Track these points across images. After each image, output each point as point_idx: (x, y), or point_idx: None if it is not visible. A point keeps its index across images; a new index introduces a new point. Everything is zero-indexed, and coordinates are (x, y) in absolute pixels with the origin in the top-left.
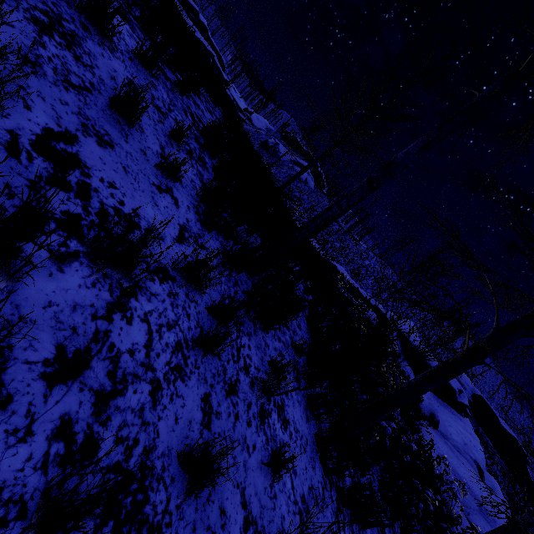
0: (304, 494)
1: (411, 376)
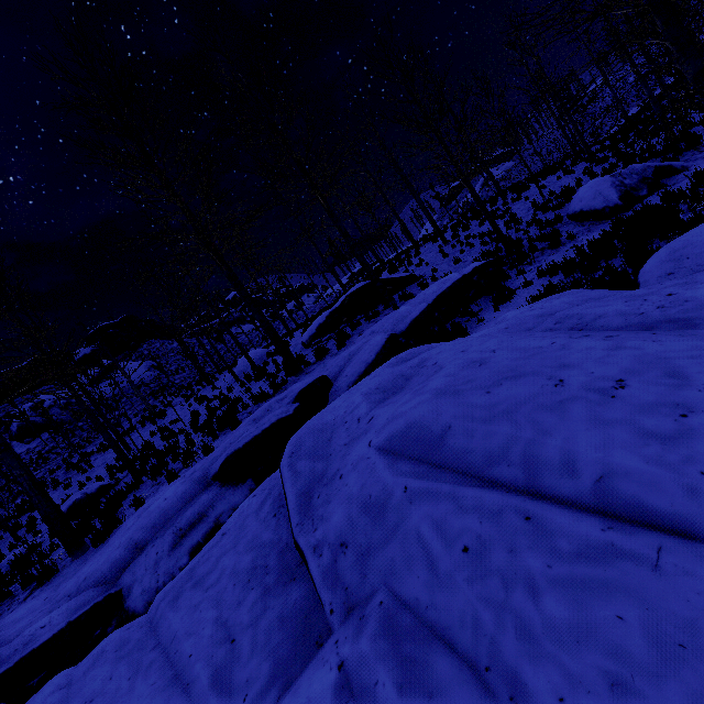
0: None
1: None
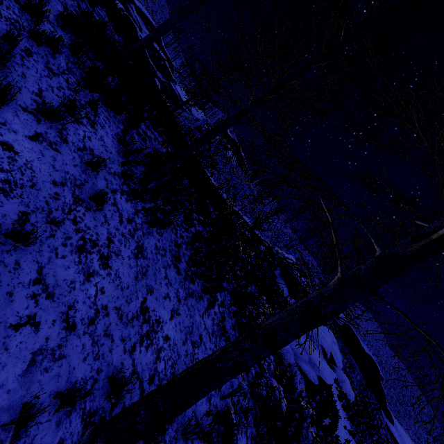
0: (93, 150)
1: (284, 289)
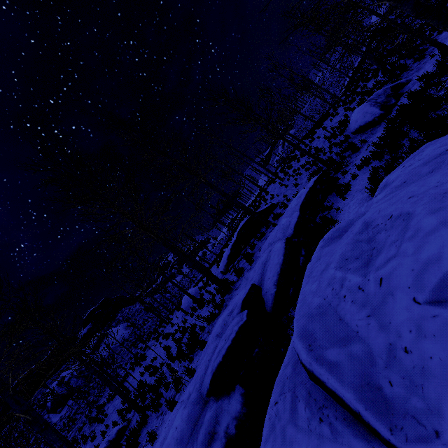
0: None
1: None
